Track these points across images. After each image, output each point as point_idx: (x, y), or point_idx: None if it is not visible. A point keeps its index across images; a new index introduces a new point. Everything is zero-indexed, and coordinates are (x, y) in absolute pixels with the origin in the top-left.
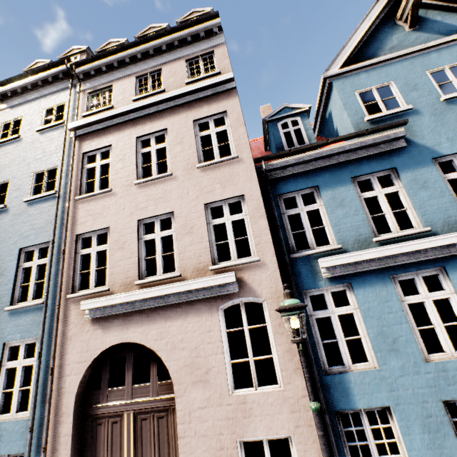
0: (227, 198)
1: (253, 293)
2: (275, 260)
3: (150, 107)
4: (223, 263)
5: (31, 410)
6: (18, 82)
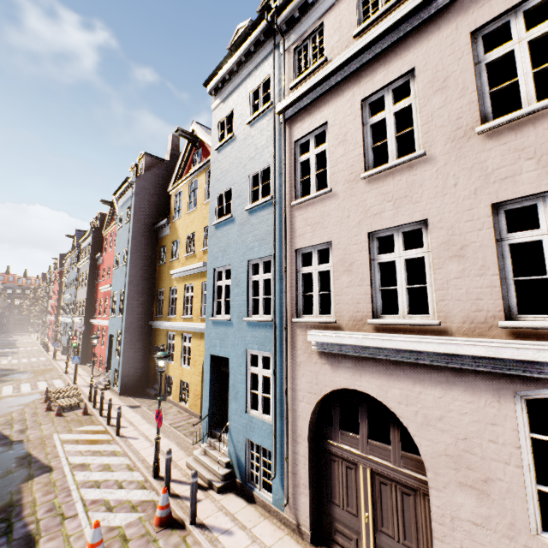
0: None
1: None
2: None
3: (383, 38)
4: (531, 317)
5: (272, 418)
6: (225, 67)
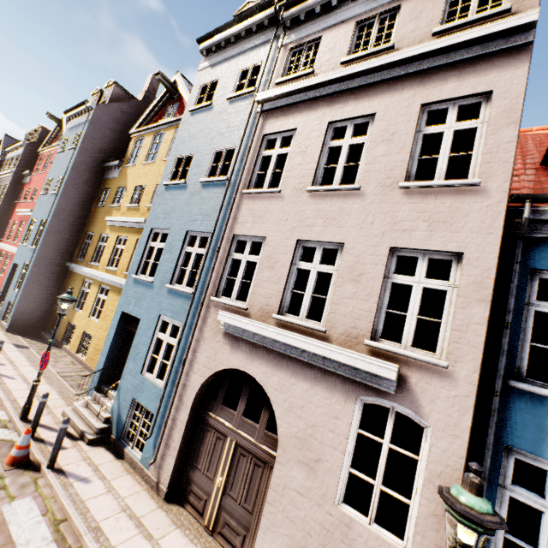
0: (430, 250)
1: (415, 406)
2: (476, 380)
3: (361, 76)
4: (387, 342)
5: (164, 383)
6: (224, 33)
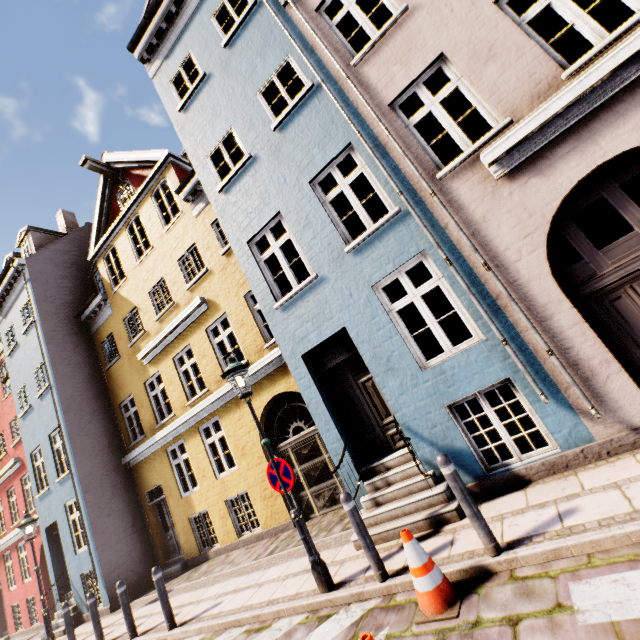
0: None
1: None
2: None
3: None
4: None
5: (480, 330)
6: (157, 14)
